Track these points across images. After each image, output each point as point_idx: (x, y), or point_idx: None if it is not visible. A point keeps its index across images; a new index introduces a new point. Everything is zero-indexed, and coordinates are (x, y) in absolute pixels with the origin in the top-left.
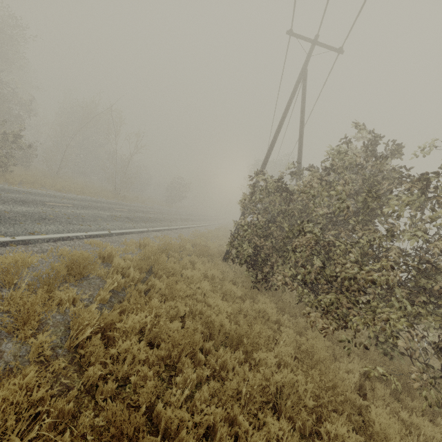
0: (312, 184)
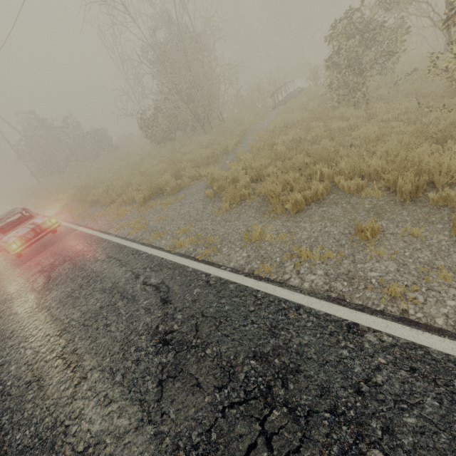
0: (36, 138)
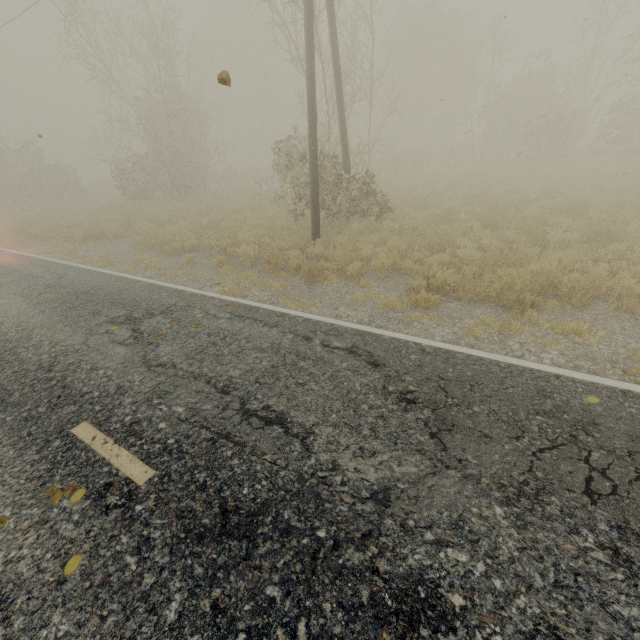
0: None
